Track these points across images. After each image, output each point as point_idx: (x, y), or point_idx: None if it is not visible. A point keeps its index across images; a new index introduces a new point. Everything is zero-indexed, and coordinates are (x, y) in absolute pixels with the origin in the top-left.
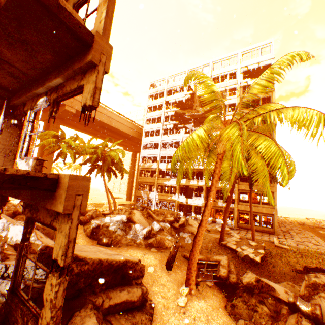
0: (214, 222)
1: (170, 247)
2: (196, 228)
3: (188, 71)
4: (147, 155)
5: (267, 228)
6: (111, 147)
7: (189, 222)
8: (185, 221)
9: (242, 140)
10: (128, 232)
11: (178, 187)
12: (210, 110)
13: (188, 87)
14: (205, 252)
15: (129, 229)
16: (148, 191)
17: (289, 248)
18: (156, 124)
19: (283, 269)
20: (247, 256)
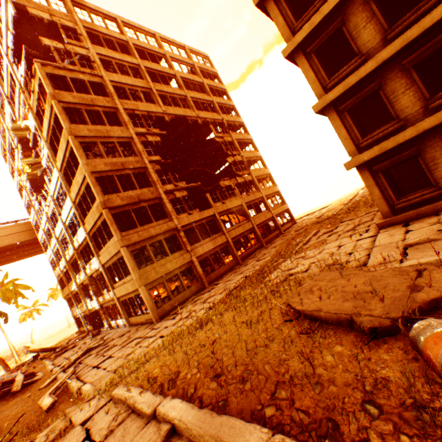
0: (118, 327)
1: None
2: None
3: (0, 109)
4: (51, 257)
5: (147, 315)
6: None
7: None
8: None
9: None
10: None
11: (79, 290)
12: None
13: (27, 129)
14: None
15: None
16: (75, 306)
17: (46, 404)
18: (32, 209)
19: None
20: None
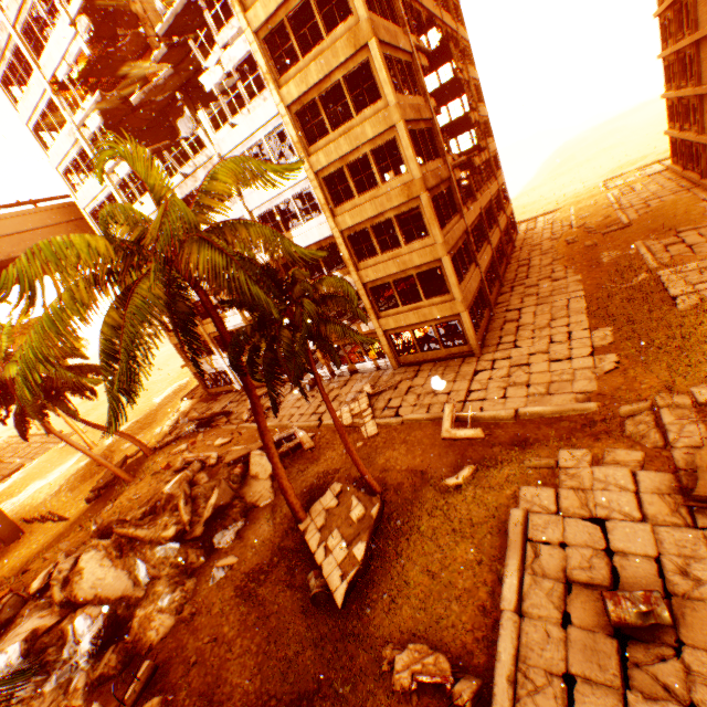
0: (354, 373)
1: (164, 636)
2: (265, 482)
3: None
4: None
5: (458, 348)
6: (3, 351)
7: (251, 468)
8: (221, 496)
9: (166, 282)
10: (55, 661)
11: None
12: (181, 48)
13: None
14: (235, 618)
15: (64, 642)
16: (206, 358)
17: (471, 434)
18: (91, 179)
19: (379, 627)
20: (320, 594)
